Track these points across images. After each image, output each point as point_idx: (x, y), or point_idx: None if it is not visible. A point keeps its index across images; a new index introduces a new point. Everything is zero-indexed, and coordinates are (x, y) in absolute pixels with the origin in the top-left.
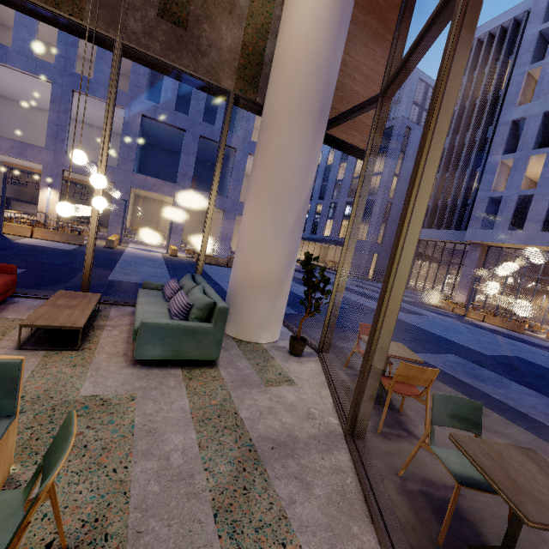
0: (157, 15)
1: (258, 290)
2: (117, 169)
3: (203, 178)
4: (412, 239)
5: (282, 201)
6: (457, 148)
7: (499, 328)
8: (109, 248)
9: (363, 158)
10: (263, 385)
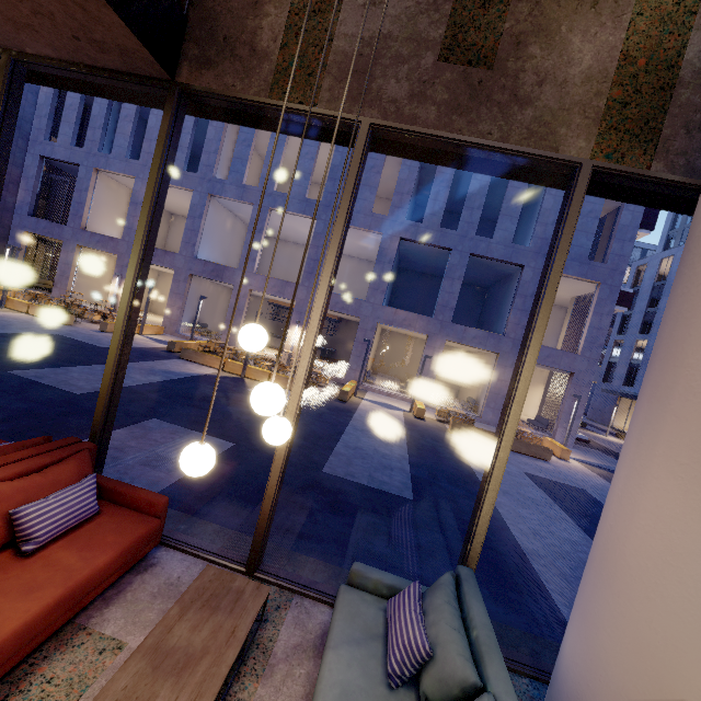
0: (437, 60)
1: None
2: (365, 302)
3: (468, 307)
4: None
5: None
6: None
7: None
8: (341, 401)
9: None
10: None
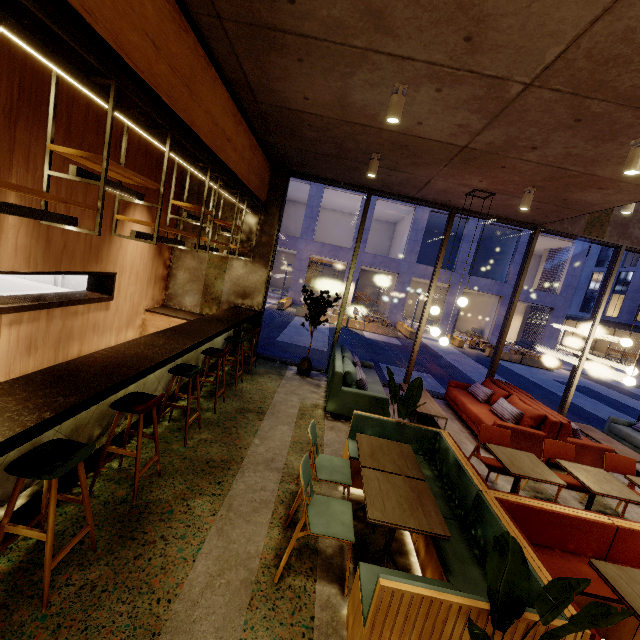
0: None
1: None
2: (402, 261)
3: None
4: None
5: None
6: None
7: None
8: (411, 339)
9: None
10: None
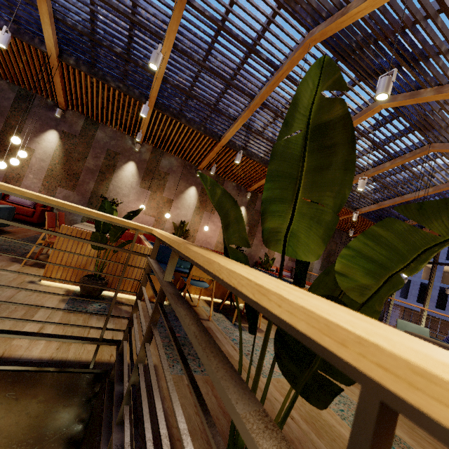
0: None
1: None
2: None
3: None
4: None
5: None
6: None
7: None
8: None
9: None
10: None
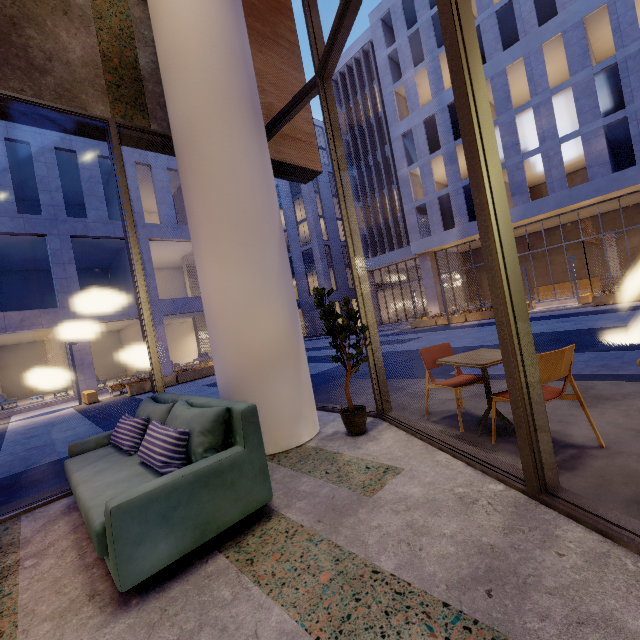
0: None
1: (270, 369)
2: None
3: (96, 291)
4: (496, 175)
5: (252, 233)
6: (366, 173)
7: (484, 321)
8: None
9: (306, 180)
10: (365, 497)
